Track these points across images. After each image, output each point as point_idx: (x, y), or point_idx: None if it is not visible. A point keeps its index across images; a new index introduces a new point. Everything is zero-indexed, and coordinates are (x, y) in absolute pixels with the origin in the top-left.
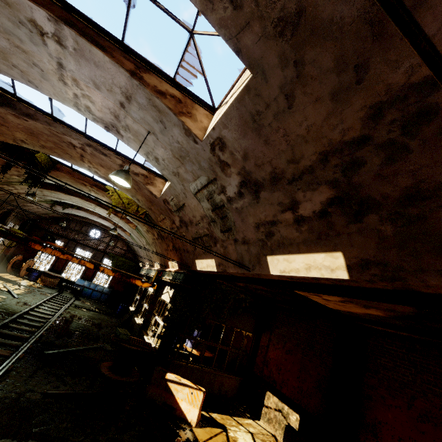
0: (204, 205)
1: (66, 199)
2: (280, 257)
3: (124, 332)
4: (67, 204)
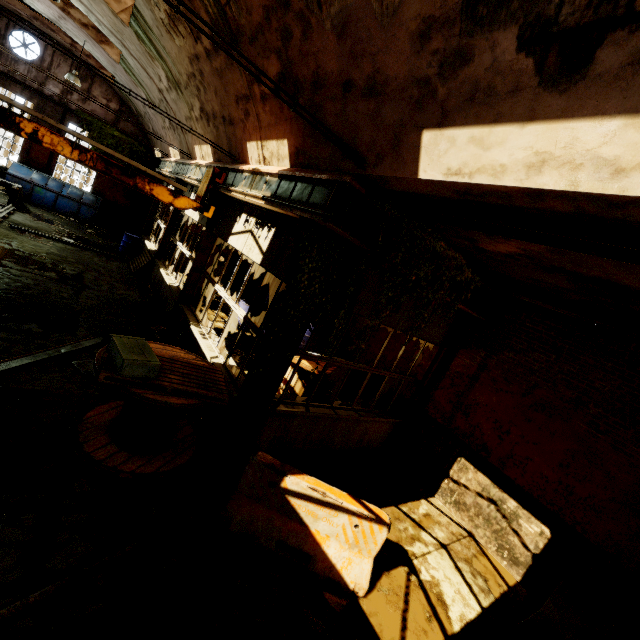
0: None
1: None
2: None
3: (138, 356)
4: None
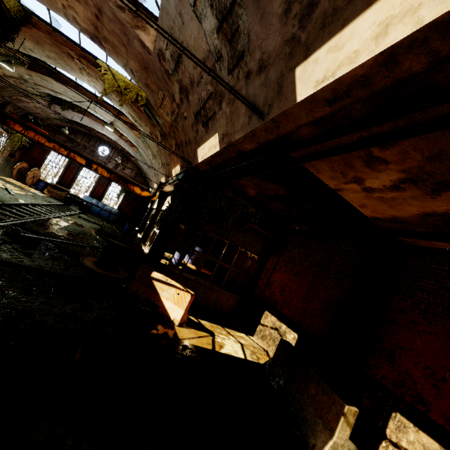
0: (206, 26)
1: (62, 93)
2: (322, 52)
3: (110, 226)
4: (66, 105)
